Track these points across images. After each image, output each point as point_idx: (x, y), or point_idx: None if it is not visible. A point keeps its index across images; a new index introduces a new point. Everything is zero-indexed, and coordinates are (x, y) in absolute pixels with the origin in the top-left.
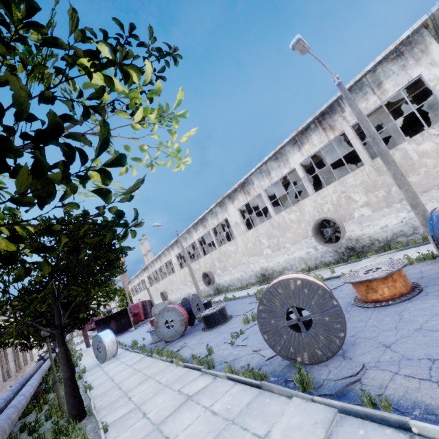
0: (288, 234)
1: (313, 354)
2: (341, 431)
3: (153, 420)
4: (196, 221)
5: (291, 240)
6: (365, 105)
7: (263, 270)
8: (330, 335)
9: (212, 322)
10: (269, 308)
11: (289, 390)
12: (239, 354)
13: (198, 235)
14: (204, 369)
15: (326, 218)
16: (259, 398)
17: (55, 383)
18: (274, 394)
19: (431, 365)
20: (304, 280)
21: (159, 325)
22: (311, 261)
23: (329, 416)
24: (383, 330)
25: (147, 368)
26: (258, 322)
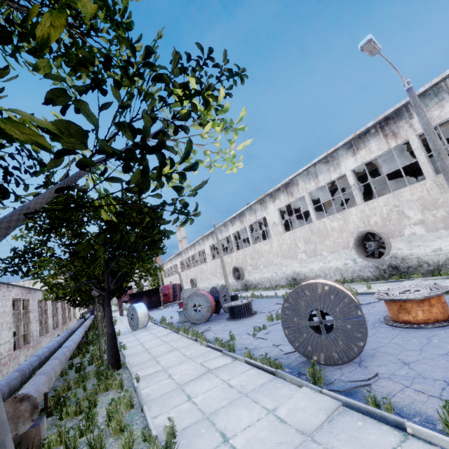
0: (327, 241)
1: (329, 356)
2: (342, 420)
3: (177, 381)
4: (234, 215)
5: (330, 248)
6: (438, 113)
7: (294, 274)
8: (349, 342)
9: (237, 313)
10: (293, 306)
11: (301, 380)
12: (259, 345)
13: (234, 229)
14: (225, 351)
15: (372, 231)
16: (272, 382)
17: (98, 336)
18: (286, 382)
19: (445, 386)
20: (332, 287)
21: (188, 307)
22: (347, 273)
23: (333, 406)
24: (406, 349)
25: (174, 341)
26: (282, 317)
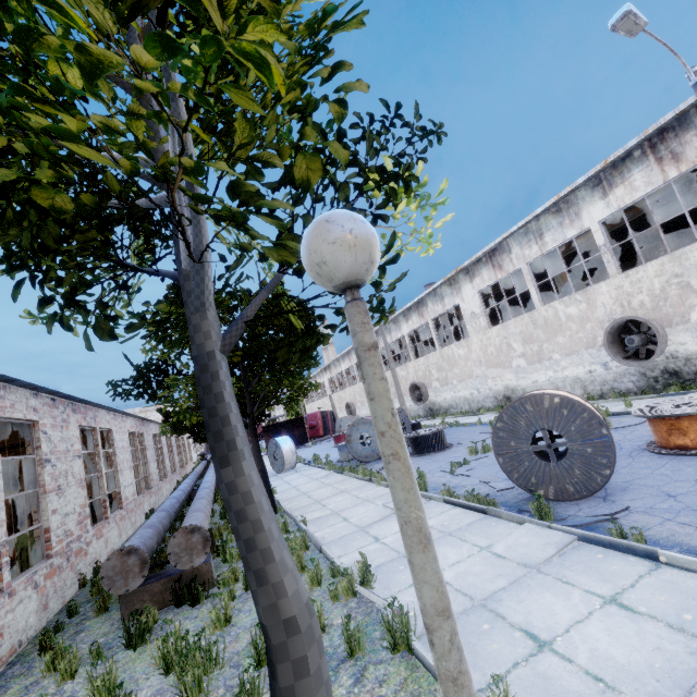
0: (560, 338)
1: (561, 489)
2: (576, 553)
3: (356, 523)
4: (409, 305)
5: (564, 349)
6: None
7: (507, 390)
8: (590, 470)
9: (423, 446)
10: (510, 427)
11: (522, 516)
12: (460, 483)
13: (410, 327)
14: None
15: (634, 318)
16: (483, 521)
17: None
18: (502, 520)
19: None
20: (564, 399)
21: (352, 439)
22: (593, 386)
23: (565, 540)
24: (675, 480)
25: (339, 483)
26: (493, 441)
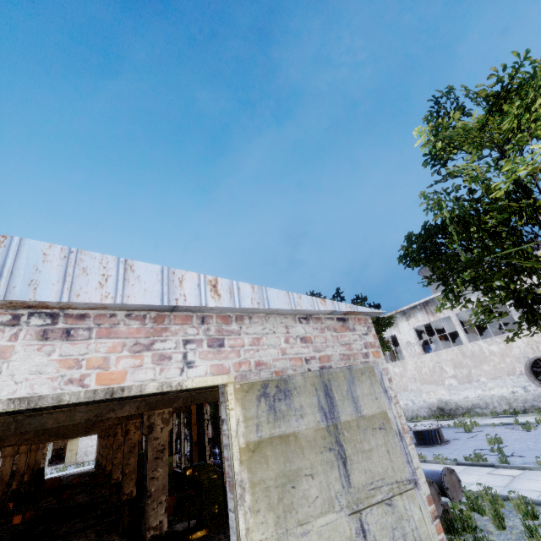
0: (485, 366)
1: None
2: None
3: (490, 485)
4: None
5: (490, 374)
6: None
7: (441, 403)
8: None
9: (432, 438)
10: None
11: None
12: (525, 460)
13: None
14: (500, 464)
15: None
16: None
17: None
18: None
19: None
20: None
21: None
22: (517, 403)
23: None
24: None
25: None
26: None
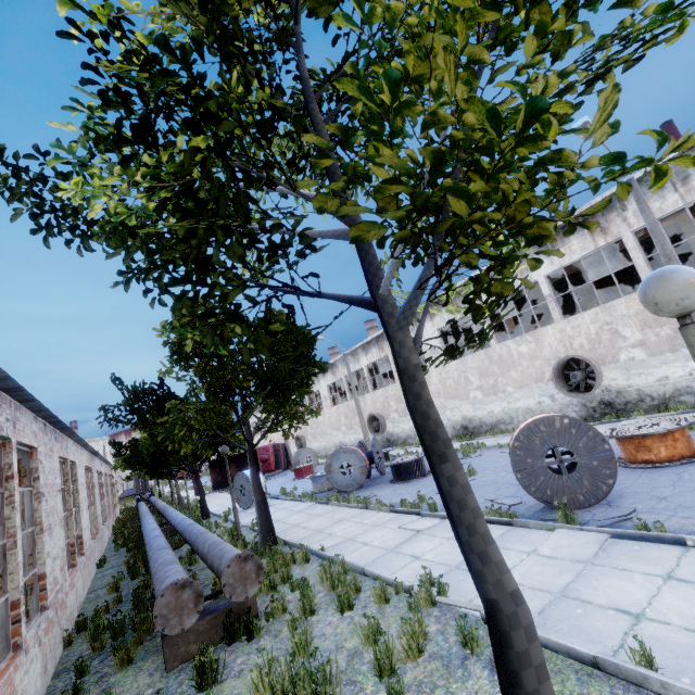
0: (513, 373)
1: (573, 499)
2: (615, 547)
3: (381, 546)
4: (369, 339)
5: (517, 382)
6: (659, 206)
7: (465, 420)
8: (596, 480)
9: (406, 473)
10: (526, 445)
11: (552, 523)
12: None
13: (369, 360)
14: (426, 512)
15: (577, 357)
16: (513, 531)
17: (234, 508)
18: (531, 529)
19: None
20: (572, 420)
21: (332, 469)
22: None
23: (602, 538)
24: (656, 486)
25: (330, 513)
26: (512, 459)
